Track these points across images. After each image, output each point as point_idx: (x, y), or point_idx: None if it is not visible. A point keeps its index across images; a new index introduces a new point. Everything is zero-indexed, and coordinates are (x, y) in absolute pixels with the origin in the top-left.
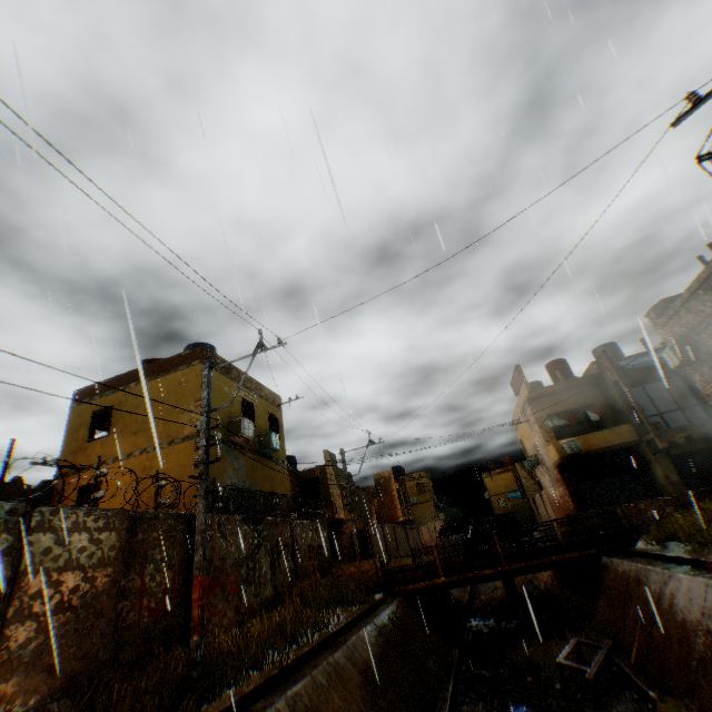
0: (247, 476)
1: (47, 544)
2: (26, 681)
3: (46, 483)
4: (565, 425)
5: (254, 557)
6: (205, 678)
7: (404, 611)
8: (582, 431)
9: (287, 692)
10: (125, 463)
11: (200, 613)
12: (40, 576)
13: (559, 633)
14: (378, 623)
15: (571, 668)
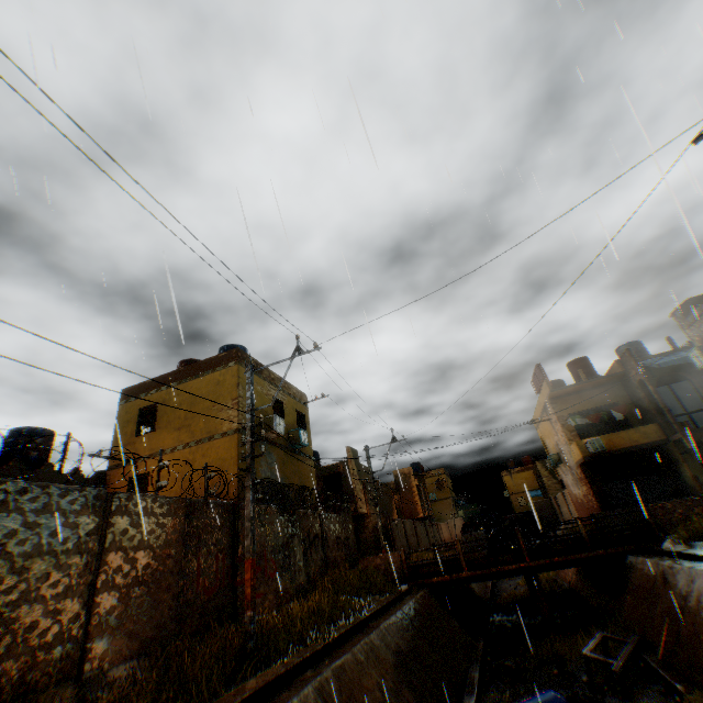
0: (279, 470)
1: (124, 526)
2: (112, 642)
3: (99, 473)
4: (588, 424)
5: (289, 546)
6: (258, 649)
7: (429, 602)
8: (605, 430)
9: (332, 664)
10: (169, 456)
11: (252, 591)
12: (120, 553)
13: (583, 629)
14: (407, 611)
15: (597, 660)
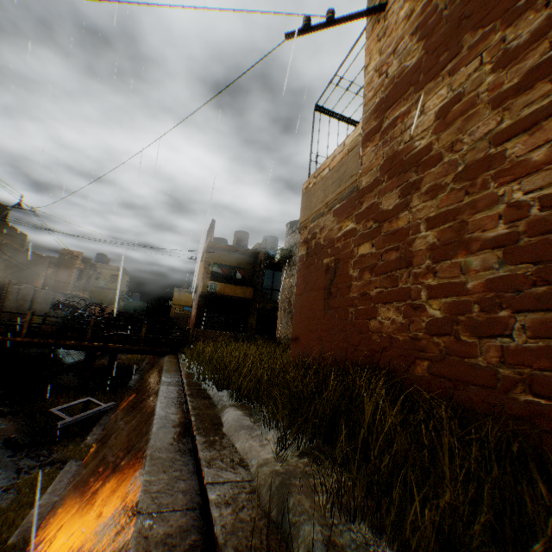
0: None
1: None
2: None
3: None
4: (221, 274)
5: None
6: None
7: None
8: (229, 281)
9: None
10: None
11: None
12: None
13: (102, 394)
14: None
15: (57, 417)
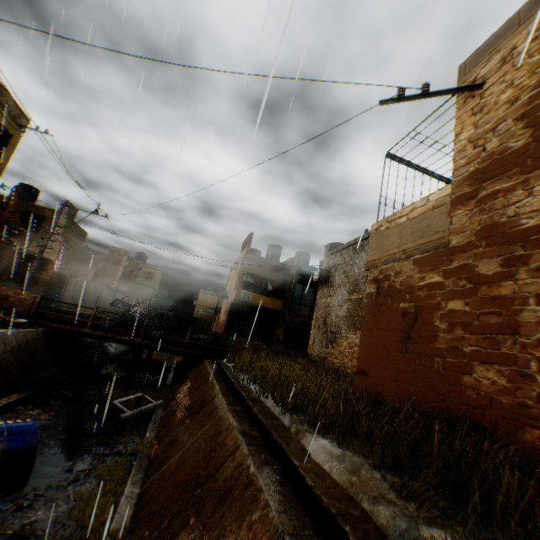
0: None
1: None
2: None
3: None
4: (253, 284)
5: None
6: None
7: (34, 338)
8: (259, 292)
9: None
10: None
11: None
12: None
13: (146, 389)
14: None
15: (118, 409)
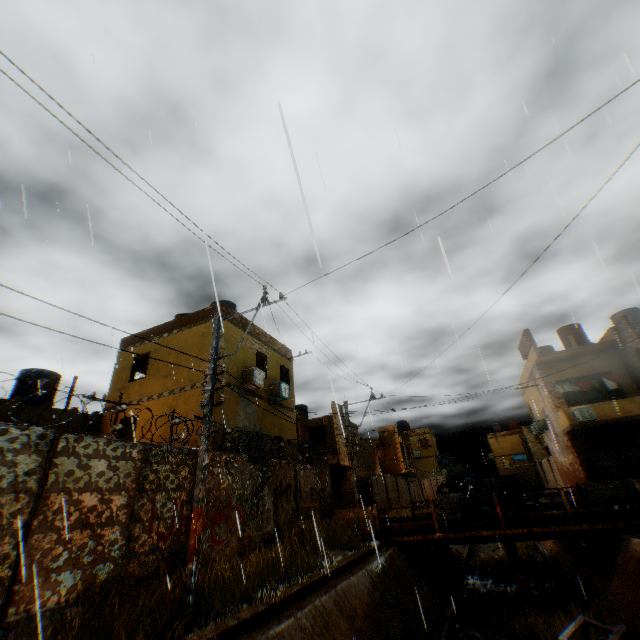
0: (258, 420)
1: (70, 467)
2: (45, 585)
3: (96, 414)
4: (577, 392)
5: (258, 495)
6: (197, 604)
7: (398, 561)
8: (596, 398)
9: (269, 632)
10: (156, 401)
11: (196, 543)
12: (62, 495)
13: (562, 606)
14: (370, 571)
15: None
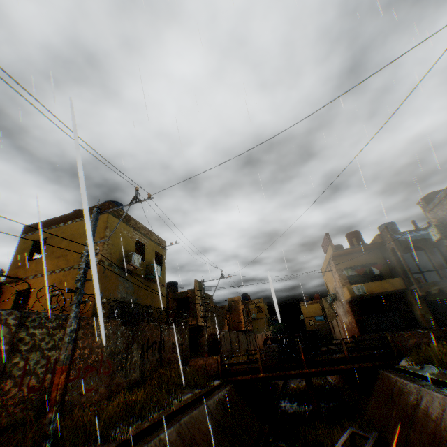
0: (134, 293)
1: None
2: None
3: None
4: (356, 275)
5: (127, 350)
6: None
7: (232, 395)
8: (367, 280)
9: None
10: (49, 277)
11: (58, 395)
12: None
13: (340, 420)
14: (210, 405)
15: None
